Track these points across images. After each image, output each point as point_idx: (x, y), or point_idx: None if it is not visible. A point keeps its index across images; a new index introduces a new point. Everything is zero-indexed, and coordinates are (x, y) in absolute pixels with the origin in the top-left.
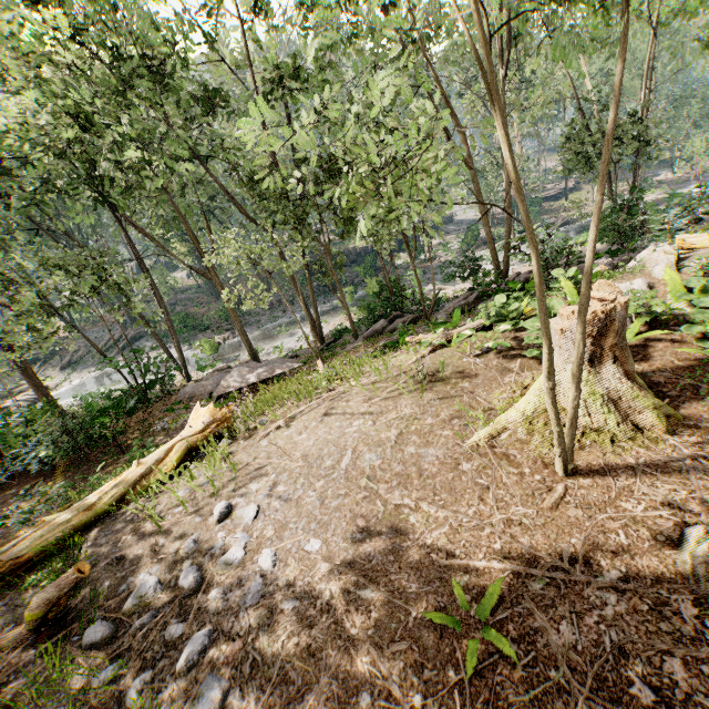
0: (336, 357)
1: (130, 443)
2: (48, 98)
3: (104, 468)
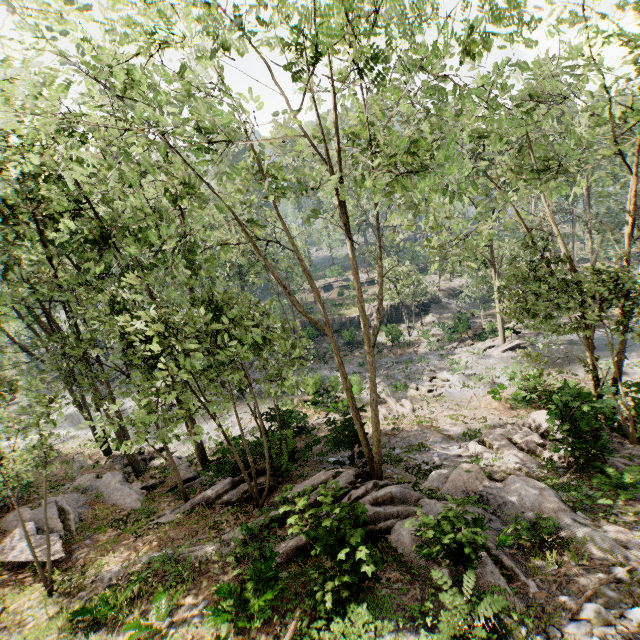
0: (130, 537)
1: None
2: None
3: None
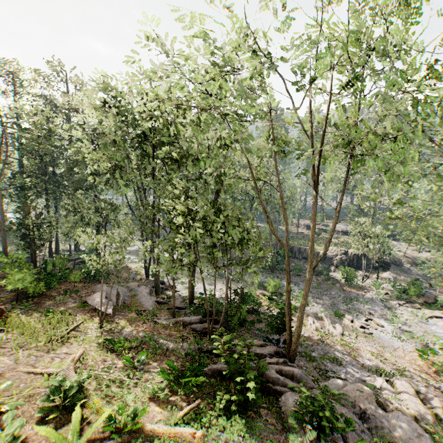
0: (141, 321)
1: (44, 297)
2: (128, 144)
3: (20, 301)
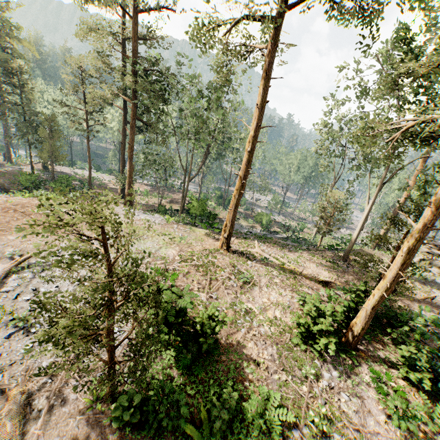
0: None
1: None
2: None
3: None
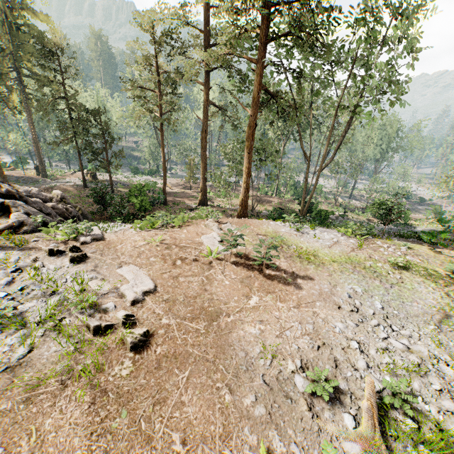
0: None
1: None
2: None
3: None
